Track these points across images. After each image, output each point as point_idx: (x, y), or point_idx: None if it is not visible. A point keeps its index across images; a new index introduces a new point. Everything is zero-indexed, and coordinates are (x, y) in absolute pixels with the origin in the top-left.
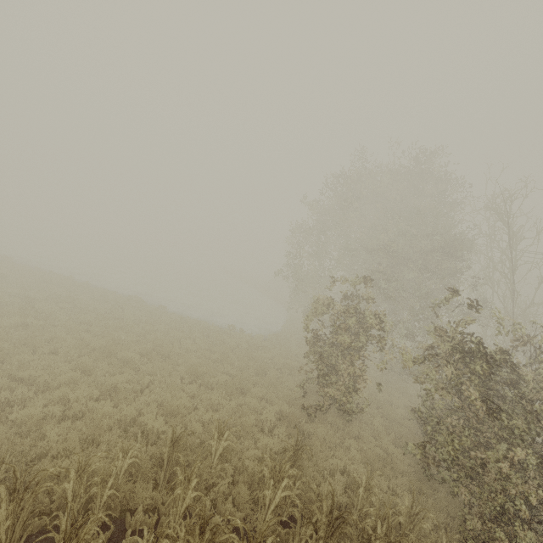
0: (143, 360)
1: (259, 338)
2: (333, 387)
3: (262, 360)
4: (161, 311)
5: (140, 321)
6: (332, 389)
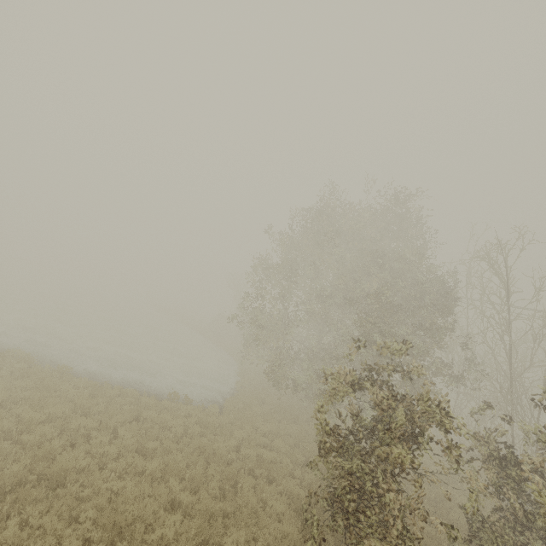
0: (1, 508)
1: (213, 411)
2: (374, 535)
3: (224, 454)
4: (61, 375)
5: (17, 398)
6: (373, 539)
